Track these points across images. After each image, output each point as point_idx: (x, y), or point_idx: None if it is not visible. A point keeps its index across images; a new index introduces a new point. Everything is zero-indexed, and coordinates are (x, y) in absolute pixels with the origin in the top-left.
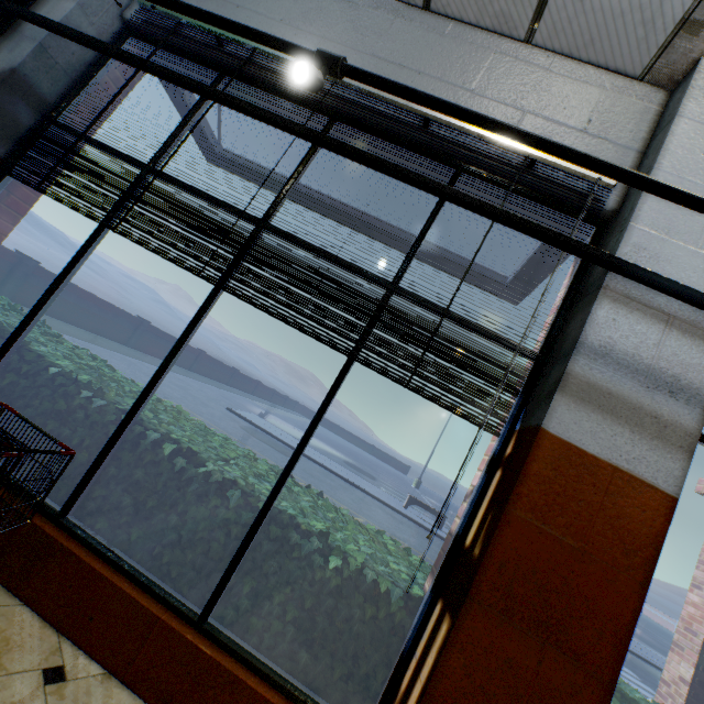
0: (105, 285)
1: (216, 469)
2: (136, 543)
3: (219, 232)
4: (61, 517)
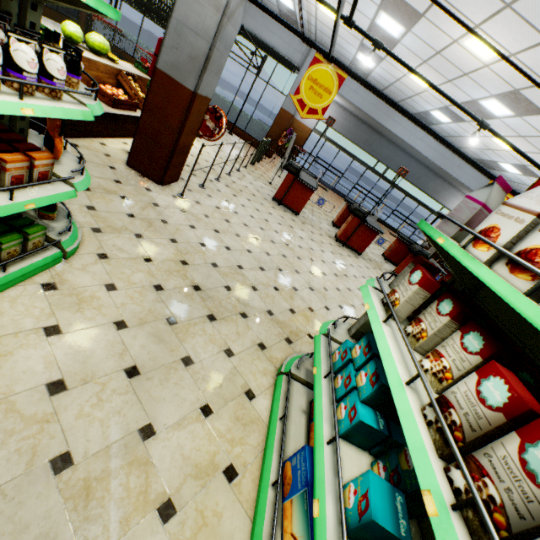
0: None
1: (151, 50)
2: None
3: (142, 4)
4: (133, 57)
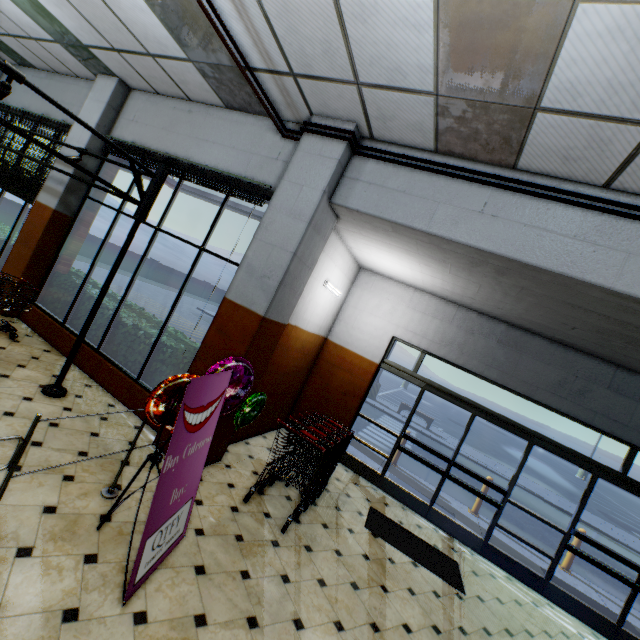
0: (166, 252)
1: (3, 238)
2: None
3: None
4: None
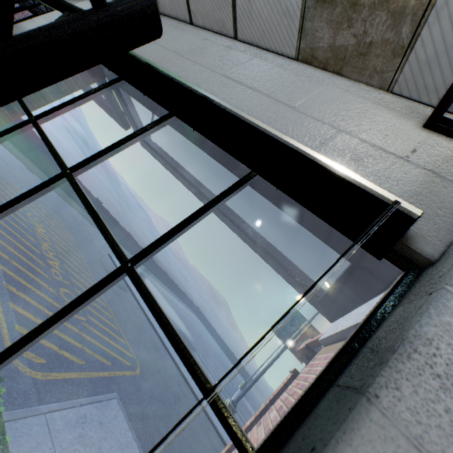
0: (115, 198)
1: None
2: None
3: None
4: None
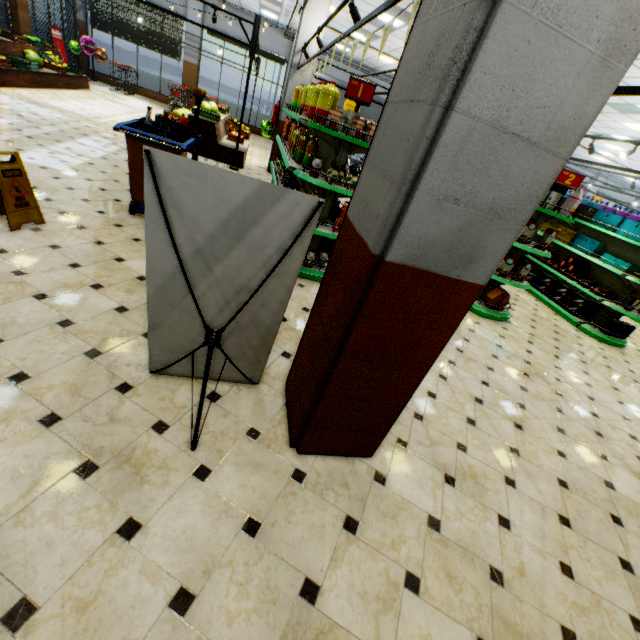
0: None
1: (152, 75)
2: (148, 88)
3: (135, 36)
4: (138, 86)
